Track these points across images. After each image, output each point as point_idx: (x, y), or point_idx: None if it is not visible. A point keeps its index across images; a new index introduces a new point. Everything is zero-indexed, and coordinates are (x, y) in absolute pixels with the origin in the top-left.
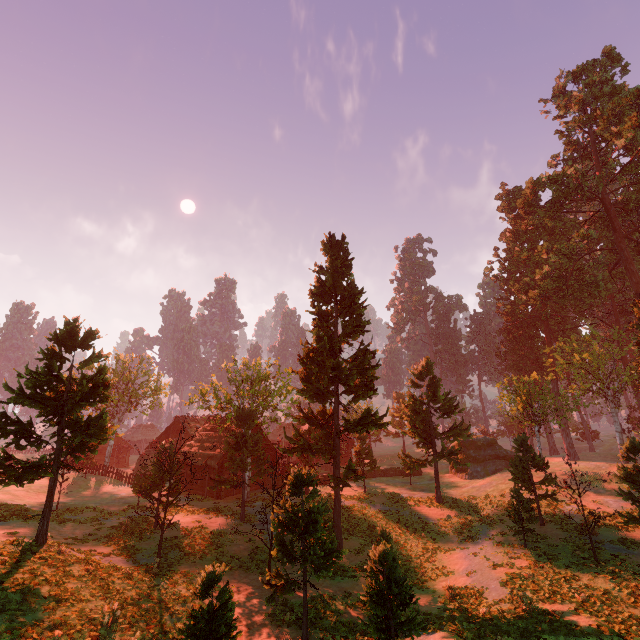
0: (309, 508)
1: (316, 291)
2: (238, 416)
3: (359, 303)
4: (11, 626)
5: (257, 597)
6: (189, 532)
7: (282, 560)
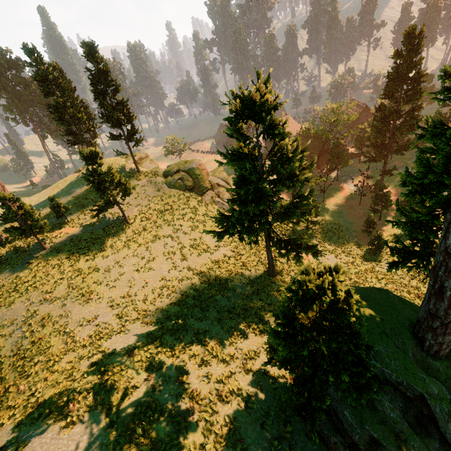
0: (384, 193)
1: (392, 77)
2: (335, 144)
3: (421, 81)
4: (318, 220)
5: (358, 209)
6: (321, 187)
7: (374, 206)
